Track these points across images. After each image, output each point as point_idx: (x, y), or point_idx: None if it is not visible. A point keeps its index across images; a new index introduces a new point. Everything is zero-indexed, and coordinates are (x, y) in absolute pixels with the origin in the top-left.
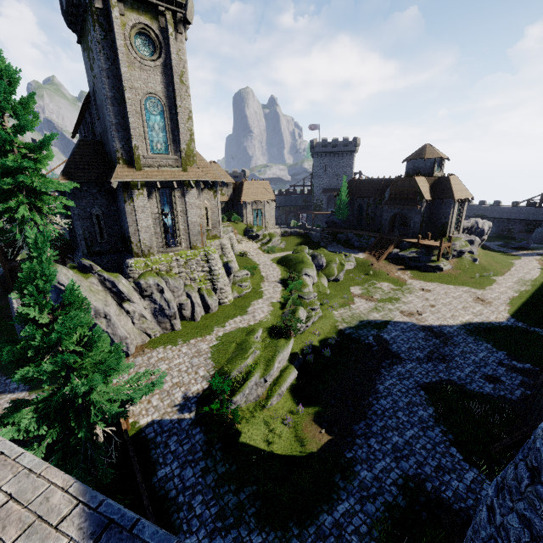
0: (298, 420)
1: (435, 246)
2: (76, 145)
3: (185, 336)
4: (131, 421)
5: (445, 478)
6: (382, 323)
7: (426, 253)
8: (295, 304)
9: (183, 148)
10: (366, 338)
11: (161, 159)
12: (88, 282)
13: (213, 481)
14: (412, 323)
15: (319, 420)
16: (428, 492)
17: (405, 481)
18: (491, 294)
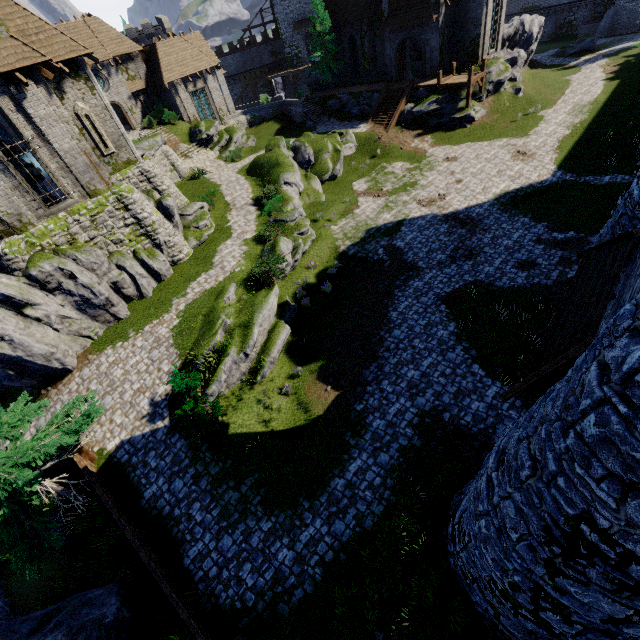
0: (299, 384)
1: (462, 83)
2: None
3: (136, 324)
4: (96, 450)
5: (464, 403)
6: (394, 226)
7: (450, 99)
8: (276, 233)
9: None
10: (376, 253)
11: None
12: None
13: (208, 484)
14: (433, 215)
15: (324, 376)
16: (445, 424)
17: (422, 419)
18: (536, 141)
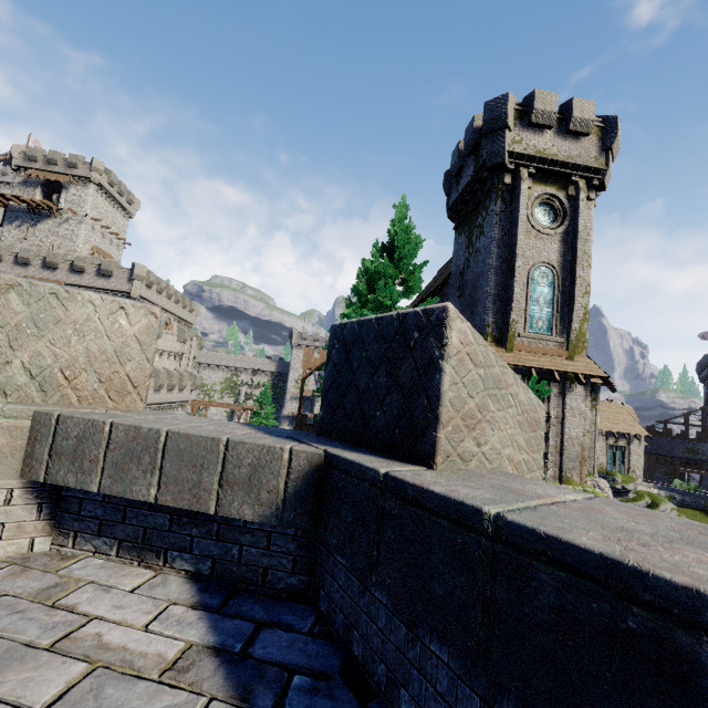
0: None
1: None
2: None
3: None
4: None
5: None
6: None
7: None
8: None
9: (574, 329)
10: None
11: (540, 339)
12: None
13: None
14: None
15: None
16: None
17: None
18: None
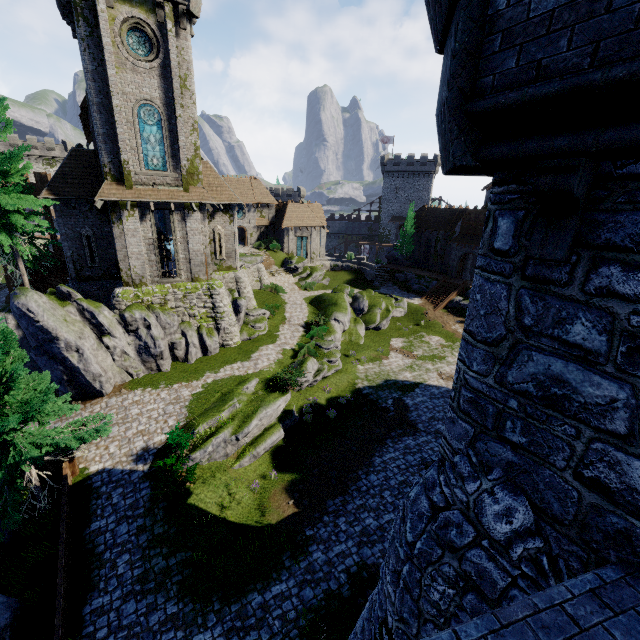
0: (268, 486)
1: None
2: (67, 156)
3: (170, 379)
4: (81, 466)
5: None
6: (410, 385)
7: None
8: (310, 353)
9: (184, 165)
10: (385, 401)
11: (157, 176)
12: (65, 310)
13: (146, 541)
14: (447, 389)
15: (292, 489)
16: None
17: (360, 570)
18: None
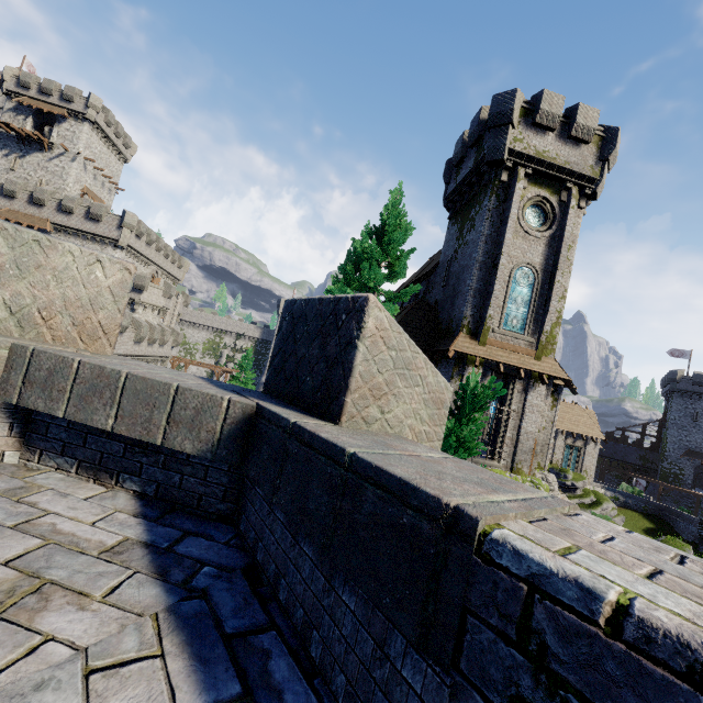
0: None
1: None
2: (411, 307)
3: None
4: None
5: None
6: None
7: None
8: None
9: (545, 331)
10: None
11: (512, 337)
12: None
13: None
14: None
15: None
16: None
17: None
18: None
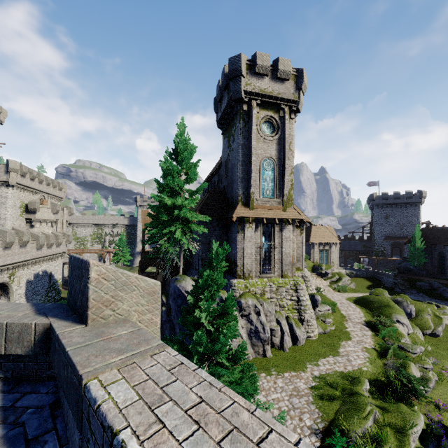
0: None
1: None
2: (209, 193)
3: (277, 366)
4: None
5: None
6: None
7: None
8: (397, 355)
9: (285, 194)
10: None
11: (268, 201)
12: None
13: None
14: None
15: None
16: None
17: None
18: None
